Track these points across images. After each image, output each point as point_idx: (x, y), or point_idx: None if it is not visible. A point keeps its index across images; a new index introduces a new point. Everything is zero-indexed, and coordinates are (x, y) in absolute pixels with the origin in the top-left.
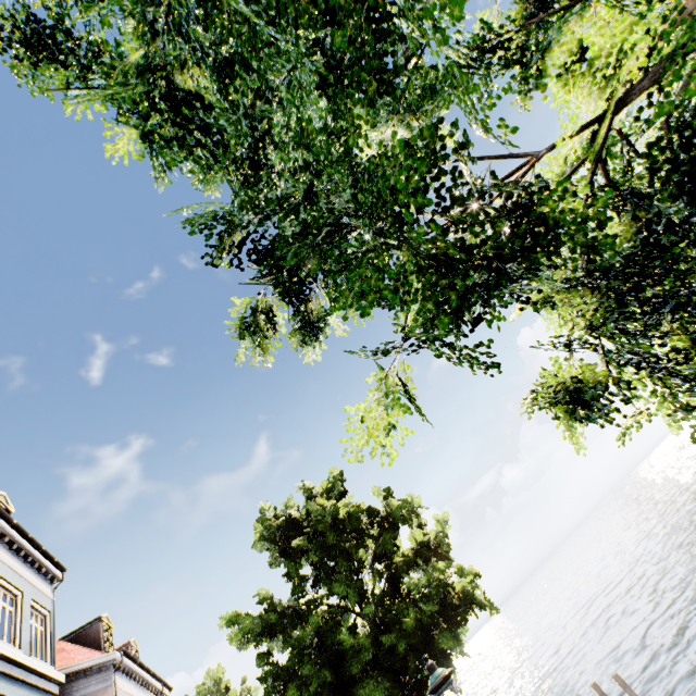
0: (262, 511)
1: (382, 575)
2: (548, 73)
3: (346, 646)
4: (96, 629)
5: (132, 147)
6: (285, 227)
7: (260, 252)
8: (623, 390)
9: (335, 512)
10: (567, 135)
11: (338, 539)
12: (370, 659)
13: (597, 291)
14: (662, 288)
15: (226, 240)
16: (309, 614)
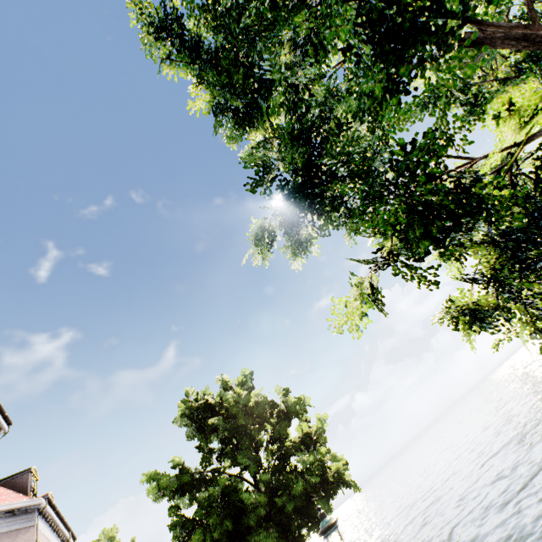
0: (187, 394)
1: (274, 455)
2: (487, 113)
3: (247, 502)
4: (25, 478)
5: (203, 105)
6: (340, 172)
7: (291, 188)
8: (506, 313)
9: (247, 400)
10: (496, 151)
11: (246, 422)
12: (263, 515)
13: (497, 249)
14: (538, 252)
15: (266, 177)
16: (214, 479)
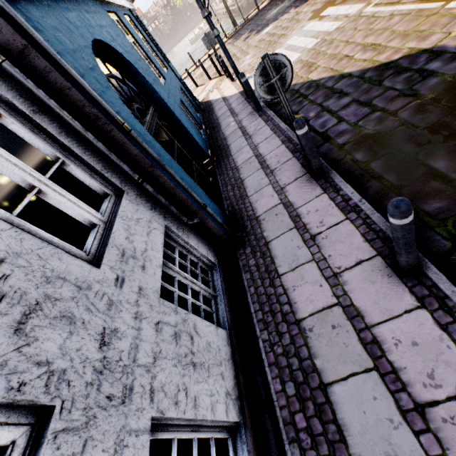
0: None
1: None
2: None
3: None
4: None
5: None
6: None
7: None
8: None
9: None
10: None
11: None
12: None
13: None
14: None
15: None
16: None
